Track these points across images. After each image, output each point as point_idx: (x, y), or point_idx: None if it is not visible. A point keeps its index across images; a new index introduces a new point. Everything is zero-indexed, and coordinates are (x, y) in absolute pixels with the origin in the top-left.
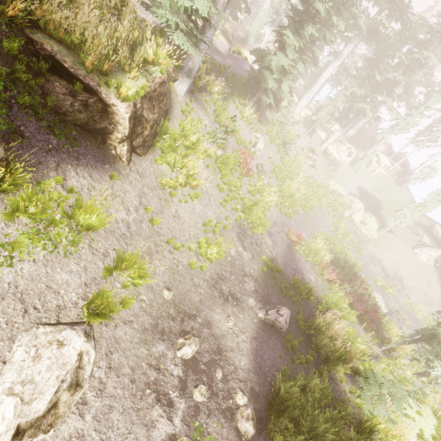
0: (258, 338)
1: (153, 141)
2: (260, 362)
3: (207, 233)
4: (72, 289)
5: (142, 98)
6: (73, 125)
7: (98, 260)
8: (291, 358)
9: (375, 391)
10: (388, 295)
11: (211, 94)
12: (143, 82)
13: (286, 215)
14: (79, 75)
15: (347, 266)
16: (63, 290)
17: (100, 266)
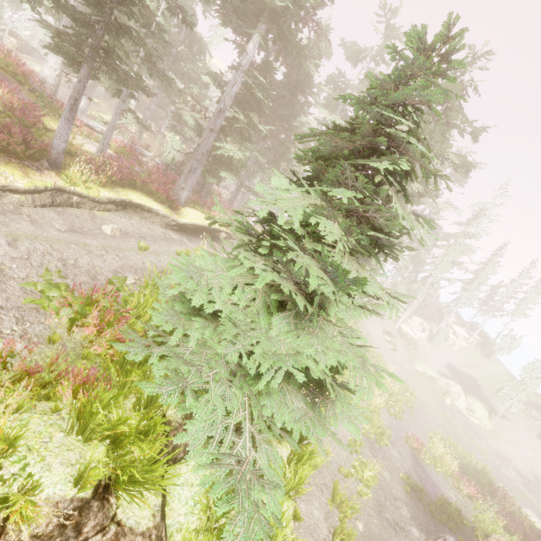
0: None
1: None
2: None
3: (352, 454)
4: (322, 523)
5: None
6: None
7: (321, 496)
8: None
9: None
10: None
11: None
12: None
13: (395, 416)
14: None
15: (479, 473)
16: (320, 524)
17: (324, 501)
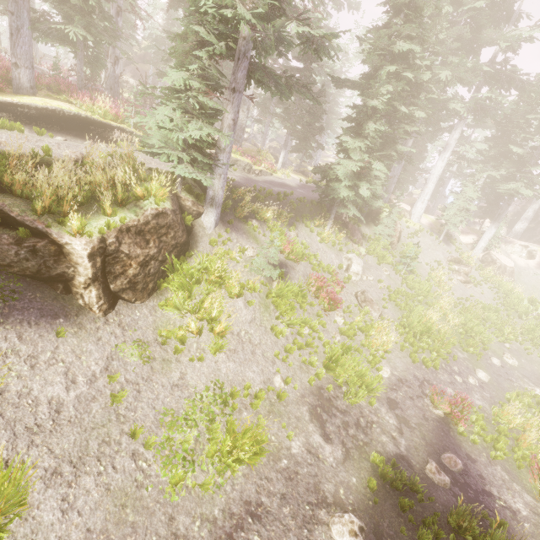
0: None
1: (158, 282)
2: None
3: (239, 411)
4: None
5: (121, 232)
6: (22, 276)
7: None
8: None
9: None
10: None
11: (266, 221)
12: (122, 215)
13: (425, 364)
14: (26, 221)
15: None
16: None
17: None
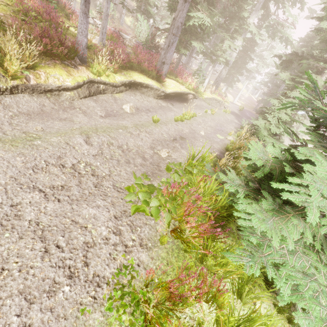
0: None
1: None
2: None
3: None
4: None
5: None
6: None
7: None
8: None
9: None
10: None
11: None
12: None
13: None
14: None
15: None
16: None
17: None
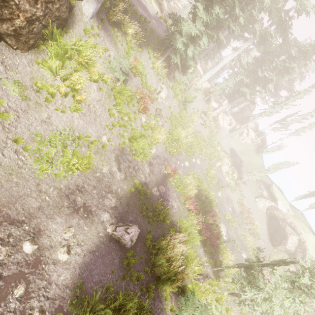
0: (96, 252)
1: (37, 42)
2: (86, 277)
3: (81, 147)
4: None
5: None
6: None
7: None
8: (123, 275)
9: (190, 313)
10: (231, 227)
11: (126, 35)
12: None
13: (170, 153)
14: None
15: (207, 201)
16: None
17: None
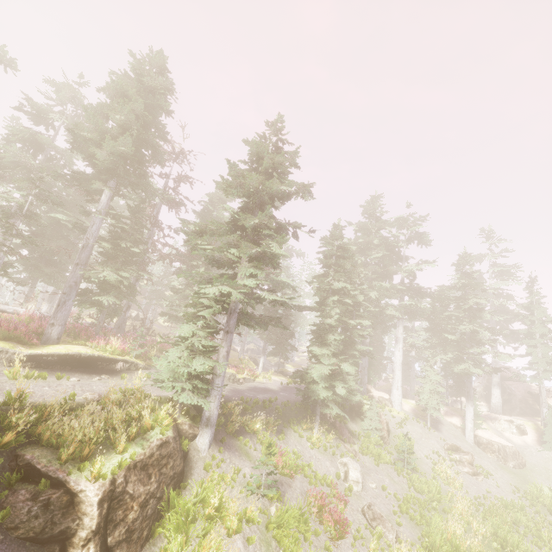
0: None
1: (152, 527)
2: None
3: None
4: None
5: (129, 469)
6: (23, 540)
7: None
8: None
9: None
10: None
11: (256, 433)
12: (132, 451)
13: None
14: (50, 471)
15: None
16: None
17: None
